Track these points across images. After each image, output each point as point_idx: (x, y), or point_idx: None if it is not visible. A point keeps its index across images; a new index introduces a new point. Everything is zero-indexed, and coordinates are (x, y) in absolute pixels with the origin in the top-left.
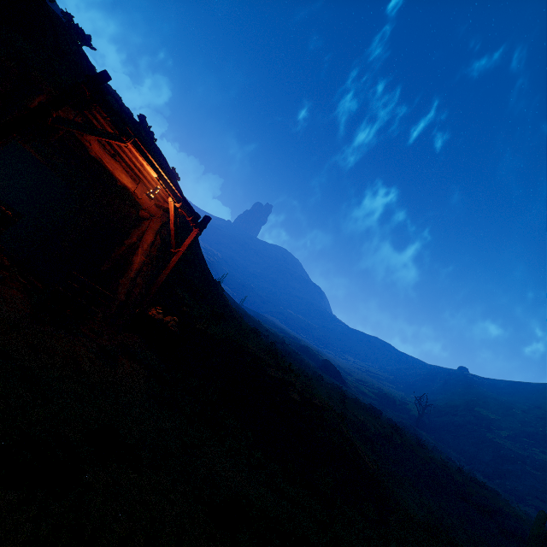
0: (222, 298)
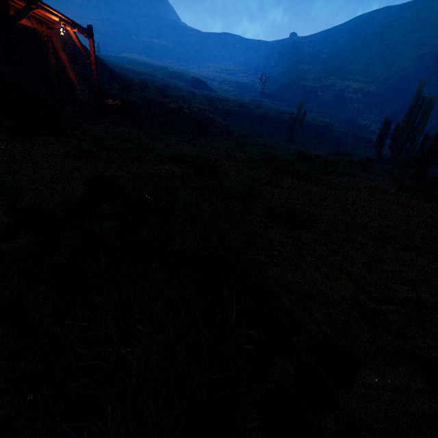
0: (114, 72)
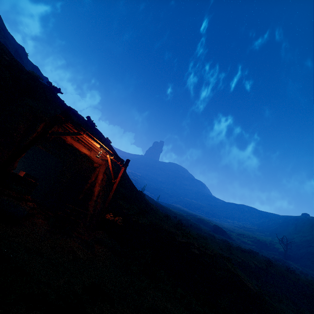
0: (144, 200)
